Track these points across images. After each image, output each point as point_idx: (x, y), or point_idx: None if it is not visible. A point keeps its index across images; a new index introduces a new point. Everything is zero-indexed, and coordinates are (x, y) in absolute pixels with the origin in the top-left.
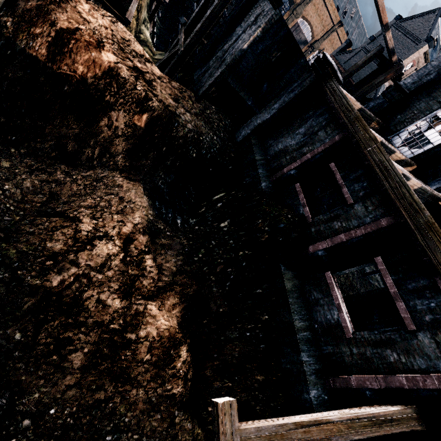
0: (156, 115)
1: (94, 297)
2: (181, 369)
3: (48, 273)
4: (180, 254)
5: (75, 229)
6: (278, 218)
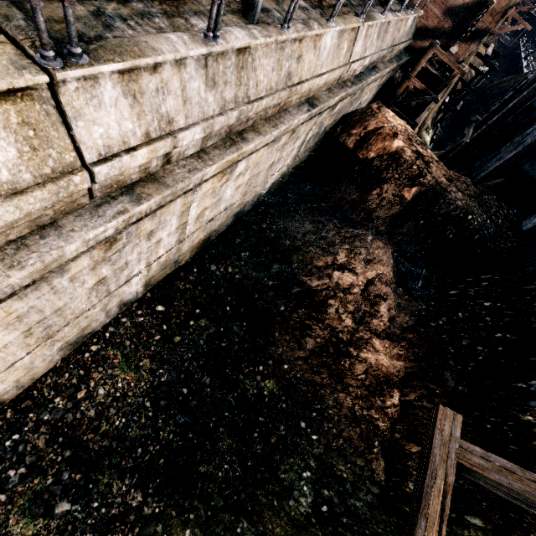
0: (425, 189)
1: (334, 307)
2: (390, 408)
3: (312, 275)
4: (414, 315)
5: (334, 256)
6: None
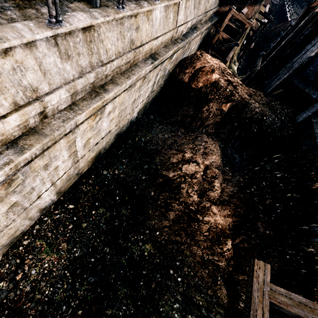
0: (235, 103)
1: (185, 188)
2: (226, 252)
3: (169, 170)
4: (236, 186)
5: (183, 154)
6: None
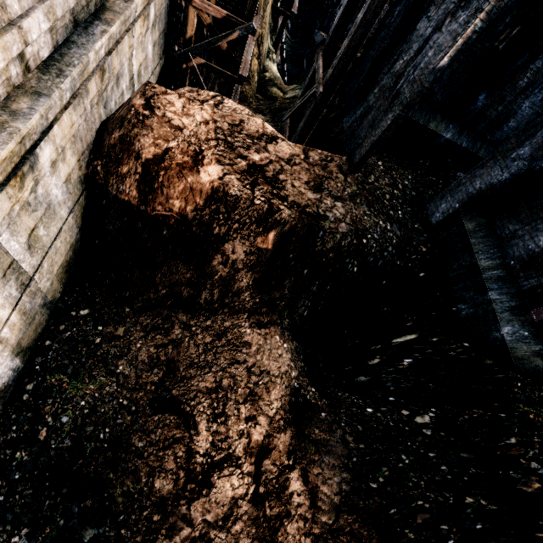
0: (287, 229)
1: None
2: None
3: (155, 538)
4: (343, 468)
5: (187, 447)
6: None
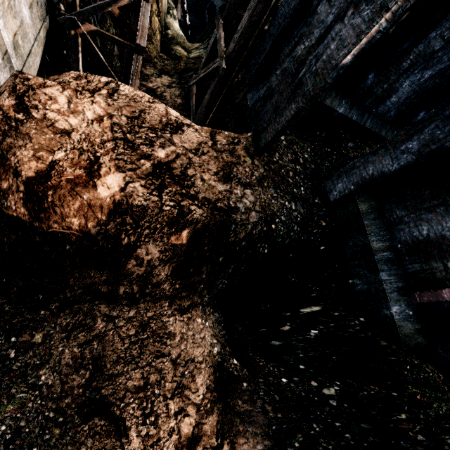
0: (200, 226)
1: None
2: None
3: None
4: (265, 436)
5: None
6: (447, 424)
